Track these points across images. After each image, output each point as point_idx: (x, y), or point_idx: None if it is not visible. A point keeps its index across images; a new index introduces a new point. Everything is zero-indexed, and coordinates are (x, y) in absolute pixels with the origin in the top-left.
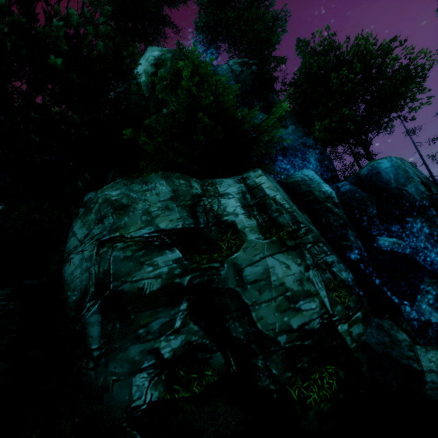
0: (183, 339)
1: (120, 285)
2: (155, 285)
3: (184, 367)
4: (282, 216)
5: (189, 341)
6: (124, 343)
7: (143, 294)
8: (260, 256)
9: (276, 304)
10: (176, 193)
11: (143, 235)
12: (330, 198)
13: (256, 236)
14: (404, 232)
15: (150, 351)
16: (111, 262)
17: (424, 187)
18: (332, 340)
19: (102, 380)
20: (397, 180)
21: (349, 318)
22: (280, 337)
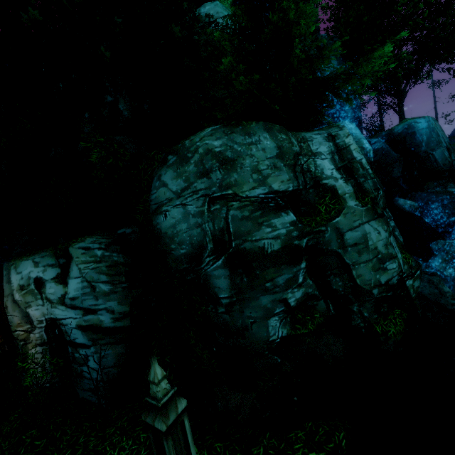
0: (303, 291)
1: (241, 243)
2: (276, 245)
3: (300, 311)
4: (367, 182)
5: (306, 293)
6: (254, 294)
7: (265, 253)
8: (359, 222)
9: (372, 264)
10: (282, 150)
11: (258, 195)
12: (368, 156)
13: (354, 202)
14: (420, 195)
15: (280, 301)
16: (230, 221)
17: (448, 153)
18: (401, 291)
19: (241, 322)
20: (429, 143)
21: (413, 275)
22: (374, 290)
